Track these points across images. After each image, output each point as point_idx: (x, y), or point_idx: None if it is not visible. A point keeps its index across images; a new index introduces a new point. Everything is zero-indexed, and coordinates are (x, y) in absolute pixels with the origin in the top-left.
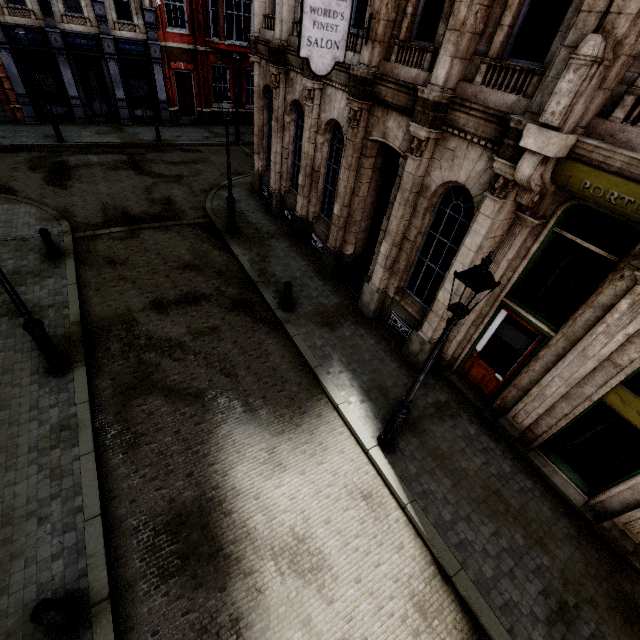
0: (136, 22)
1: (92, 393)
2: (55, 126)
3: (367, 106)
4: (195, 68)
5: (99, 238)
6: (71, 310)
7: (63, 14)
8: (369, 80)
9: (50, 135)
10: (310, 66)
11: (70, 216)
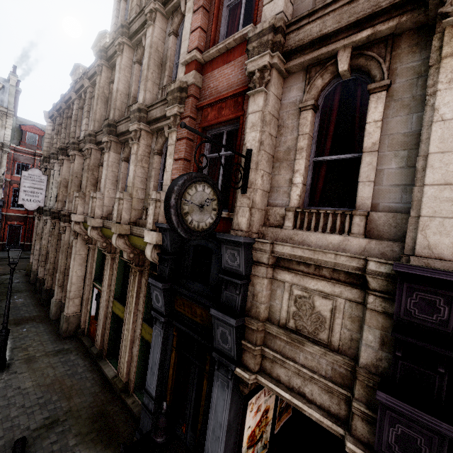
0: None
1: None
2: None
3: (57, 221)
4: (25, 224)
5: None
6: None
7: None
8: (56, 212)
9: None
10: (24, 207)
11: None
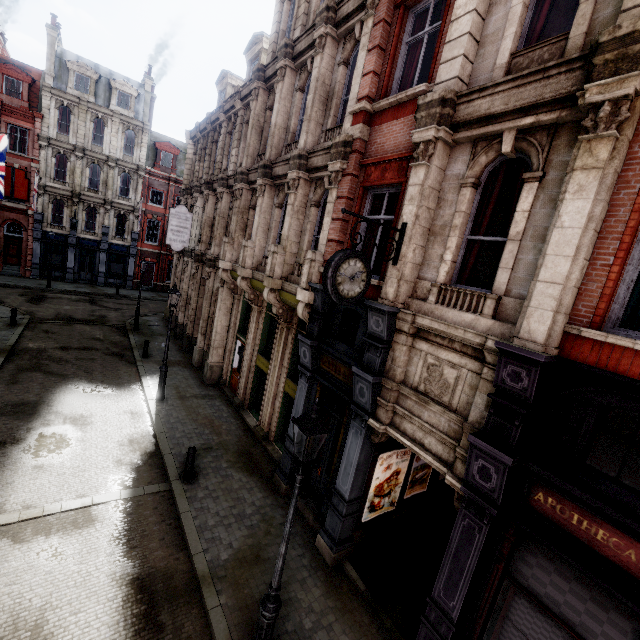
0: (126, 237)
1: (2, 368)
2: (49, 278)
3: (201, 265)
4: (158, 261)
5: (46, 323)
6: (10, 342)
7: (83, 230)
8: (200, 255)
9: (43, 284)
10: (171, 247)
11: (33, 314)
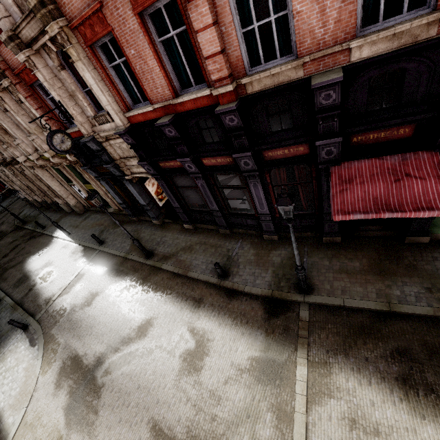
0: None
1: None
2: None
3: (10, 166)
4: None
5: None
6: None
7: None
8: (3, 162)
9: None
10: None
11: None
